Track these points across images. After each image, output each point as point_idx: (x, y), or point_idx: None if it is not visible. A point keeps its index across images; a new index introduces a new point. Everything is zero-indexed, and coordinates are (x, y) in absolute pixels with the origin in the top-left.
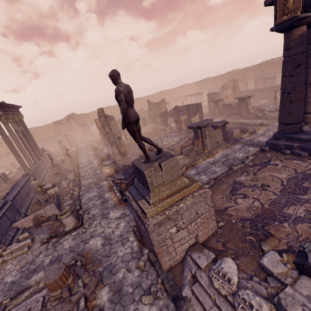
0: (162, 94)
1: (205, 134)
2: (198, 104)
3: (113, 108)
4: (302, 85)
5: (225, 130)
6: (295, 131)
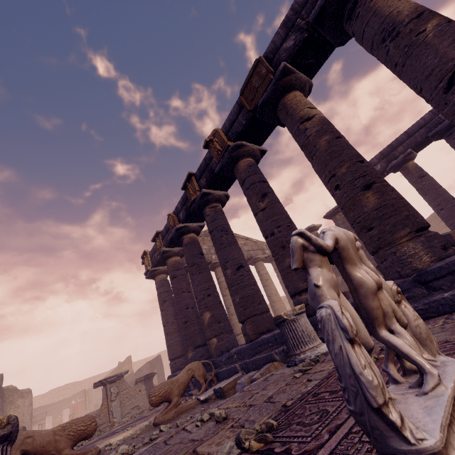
0: (166, 354)
1: (111, 393)
2: (157, 357)
3: (79, 385)
4: (173, 317)
5: (152, 386)
6: (179, 367)
